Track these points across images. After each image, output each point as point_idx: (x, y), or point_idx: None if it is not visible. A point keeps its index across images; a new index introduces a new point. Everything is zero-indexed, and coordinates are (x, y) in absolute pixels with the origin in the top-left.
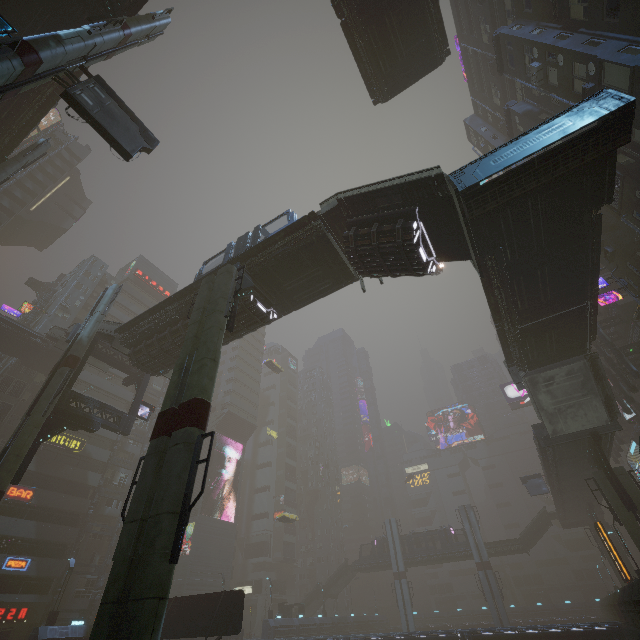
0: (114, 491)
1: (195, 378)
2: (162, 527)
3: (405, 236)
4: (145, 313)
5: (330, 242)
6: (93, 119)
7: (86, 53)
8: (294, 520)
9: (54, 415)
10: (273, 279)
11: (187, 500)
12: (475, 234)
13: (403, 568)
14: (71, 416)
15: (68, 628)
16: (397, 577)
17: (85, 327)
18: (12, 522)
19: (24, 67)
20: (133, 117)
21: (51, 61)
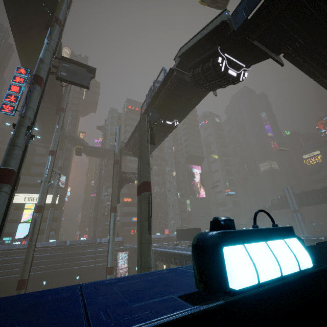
0: (155, 194)
1: (142, 173)
2: (144, 225)
3: (216, 69)
4: (129, 138)
5: (185, 80)
6: (69, 81)
7: (52, 52)
8: (231, 194)
9: (120, 181)
10: (168, 108)
11: (149, 216)
12: (265, 43)
13: (297, 208)
14: (125, 180)
15: (155, 235)
16: (294, 212)
17: (115, 147)
18: (129, 208)
19: (40, 86)
20: (81, 65)
21: (45, 73)
